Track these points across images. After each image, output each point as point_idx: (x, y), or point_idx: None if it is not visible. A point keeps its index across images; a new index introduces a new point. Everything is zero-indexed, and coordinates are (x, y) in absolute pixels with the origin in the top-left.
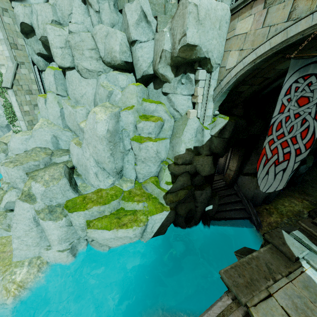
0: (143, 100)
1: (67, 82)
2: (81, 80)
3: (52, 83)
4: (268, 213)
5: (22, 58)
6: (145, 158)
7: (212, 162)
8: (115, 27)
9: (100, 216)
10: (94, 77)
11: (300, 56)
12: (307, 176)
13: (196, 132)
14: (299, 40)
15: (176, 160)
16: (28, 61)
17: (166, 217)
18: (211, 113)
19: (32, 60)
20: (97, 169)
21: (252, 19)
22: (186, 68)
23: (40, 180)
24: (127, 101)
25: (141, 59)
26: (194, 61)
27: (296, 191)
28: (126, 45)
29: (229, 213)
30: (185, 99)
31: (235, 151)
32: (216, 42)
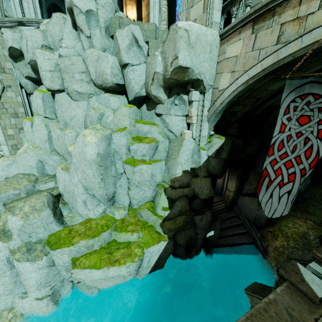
0: (136, 121)
1: (56, 105)
2: (71, 102)
3: (40, 106)
4: (272, 236)
5: (9, 81)
6: (139, 182)
7: (210, 184)
8: (106, 51)
9: (88, 252)
10: (84, 99)
11: (294, 76)
12: (306, 194)
13: (192, 152)
14: (290, 62)
15: (173, 183)
16: (16, 84)
17: (164, 248)
18: (206, 133)
19: (20, 83)
20: (86, 196)
21: (241, 43)
22: (179, 90)
23: (18, 212)
24: (119, 123)
25: (133, 81)
26: (187, 82)
27: (298, 210)
28: (118, 68)
29: (231, 238)
30: (179, 120)
31: (232, 171)
32: (208, 65)
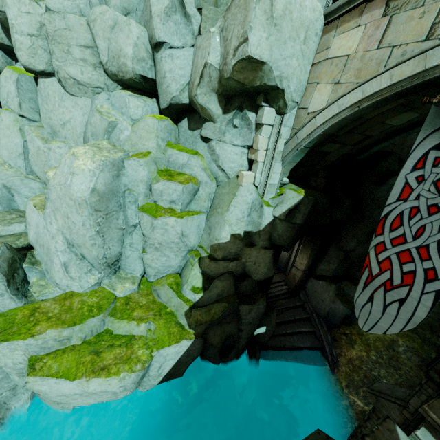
0: (168, 145)
1: (39, 97)
2: (64, 97)
3: (13, 95)
4: (348, 341)
5: None
6: (161, 243)
7: (271, 260)
8: (130, 16)
9: (60, 348)
10: (87, 95)
11: None
12: None
13: (250, 208)
14: None
15: (213, 251)
16: None
17: (186, 350)
18: (277, 181)
19: None
20: (68, 256)
21: (360, 33)
22: (244, 102)
23: None
24: (139, 143)
25: (169, 76)
26: (257, 91)
27: None
28: (146, 49)
29: (290, 338)
30: (237, 153)
31: (306, 240)
32: (297, 65)
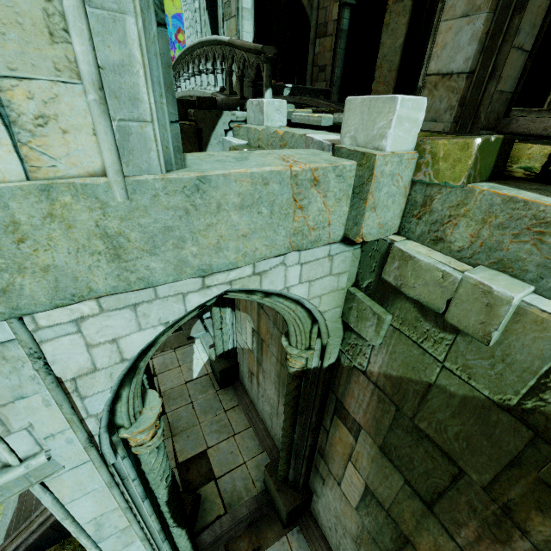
0: None
1: None
2: None
3: None
4: None
5: None
6: None
7: None
8: None
9: None
10: None
11: None
12: None
13: None
14: None
15: None
16: None
17: None
18: None
19: None
20: None
21: None
22: None
23: None
24: None
25: None
26: None
27: None
28: None
29: None
30: None
31: None
32: None
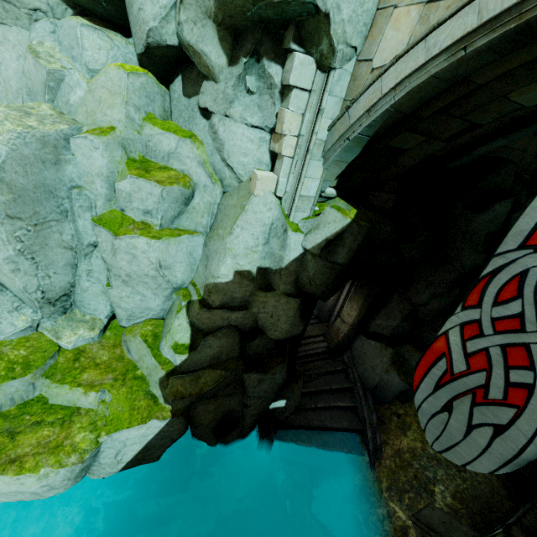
0: (146, 118)
1: None
2: None
3: None
4: (400, 425)
5: None
6: (130, 275)
7: (297, 312)
8: None
9: None
10: (21, 23)
11: None
12: None
13: (268, 232)
14: None
15: (207, 294)
16: None
17: (158, 432)
18: (313, 191)
19: None
20: None
21: None
22: (261, 41)
23: None
24: (97, 112)
25: None
26: (284, 19)
27: None
28: None
29: (321, 414)
30: (253, 139)
31: (359, 284)
32: None
